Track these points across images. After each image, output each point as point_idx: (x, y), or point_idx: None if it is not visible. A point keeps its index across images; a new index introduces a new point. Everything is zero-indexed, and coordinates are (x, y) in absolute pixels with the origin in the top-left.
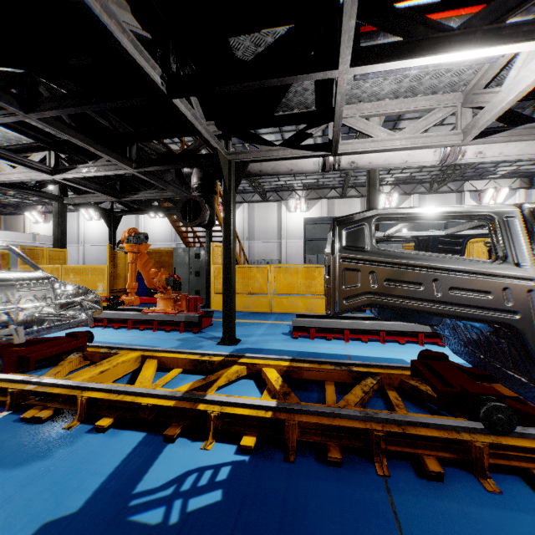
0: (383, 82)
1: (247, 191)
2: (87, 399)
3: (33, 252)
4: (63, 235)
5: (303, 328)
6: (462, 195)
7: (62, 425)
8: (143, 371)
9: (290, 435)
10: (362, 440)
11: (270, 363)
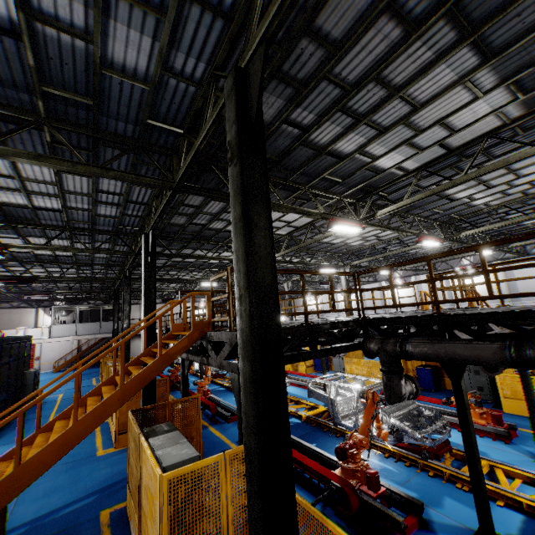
0: None
1: None
2: None
3: None
4: None
5: None
6: None
7: None
8: (498, 477)
9: None
10: None
11: None
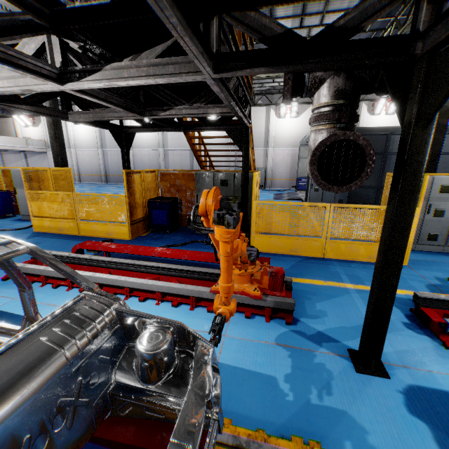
0: None
1: None
2: None
3: (36, 173)
4: (61, 149)
5: None
6: None
7: None
8: None
9: None
10: None
11: None
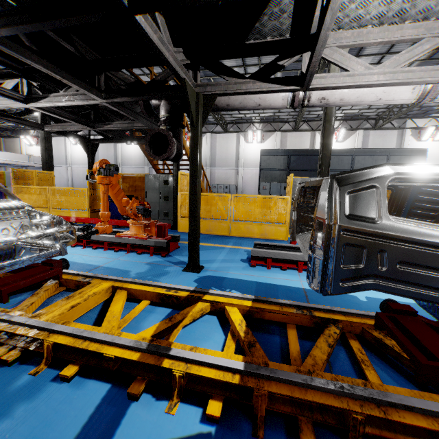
0: (371, 3)
1: (211, 123)
2: (53, 344)
3: (23, 173)
4: (50, 158)
5: (260, 257)
6: (403, 132)
7: (29, 368)
8: (112, 306)
9: (259, 405)
10: (335, 413)
11: (233, 302)
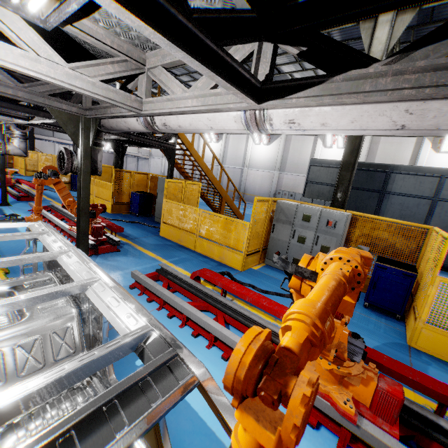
0: None
1: None
2: None
3: None
4: None
5: (137, 281)
6: None
7: None
8: None
9: None
10: None
11: None
